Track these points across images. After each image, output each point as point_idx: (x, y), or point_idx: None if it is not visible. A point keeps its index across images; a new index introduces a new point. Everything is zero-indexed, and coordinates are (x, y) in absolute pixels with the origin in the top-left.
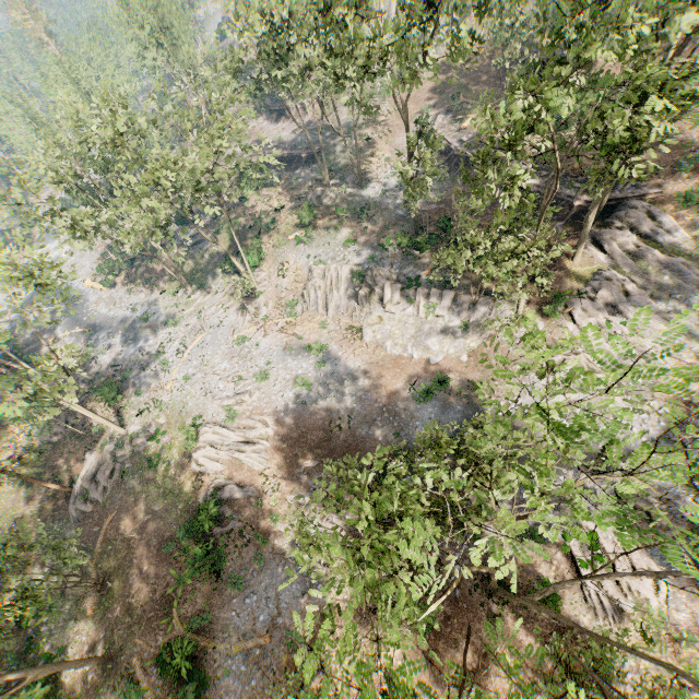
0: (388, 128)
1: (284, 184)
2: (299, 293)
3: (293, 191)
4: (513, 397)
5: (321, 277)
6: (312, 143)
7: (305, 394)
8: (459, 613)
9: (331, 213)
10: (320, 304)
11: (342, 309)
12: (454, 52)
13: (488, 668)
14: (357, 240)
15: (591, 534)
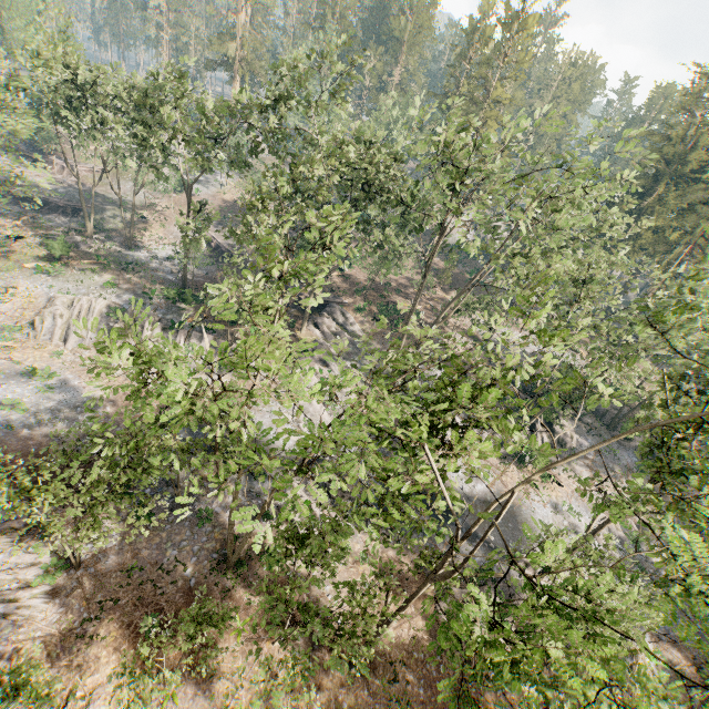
0: (165, 217)
1: (28, 220)
2: (28, 320)
3: (40, 229)
4: (256, 418)
5: (66, 307)
6: (77, 199)
7: (14, 419)
8: (192, 600)
9: (90, 259)
10: (58, 333)
11: (87, 343)
12: (232, 163)
13: (218, 640)
14: (119, 285)
15: (307, 502)
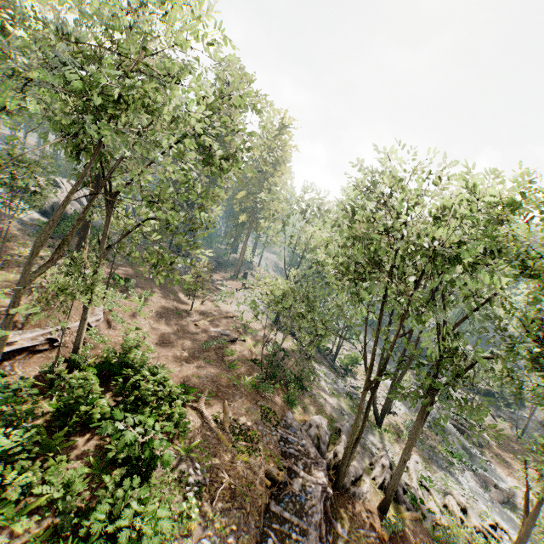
0: None
1: None
2: None
3: None
4: None
5: None
6: None
7: None
8: None
9: None
10: None
11: None
12: None
13: None
14: None
15: None
